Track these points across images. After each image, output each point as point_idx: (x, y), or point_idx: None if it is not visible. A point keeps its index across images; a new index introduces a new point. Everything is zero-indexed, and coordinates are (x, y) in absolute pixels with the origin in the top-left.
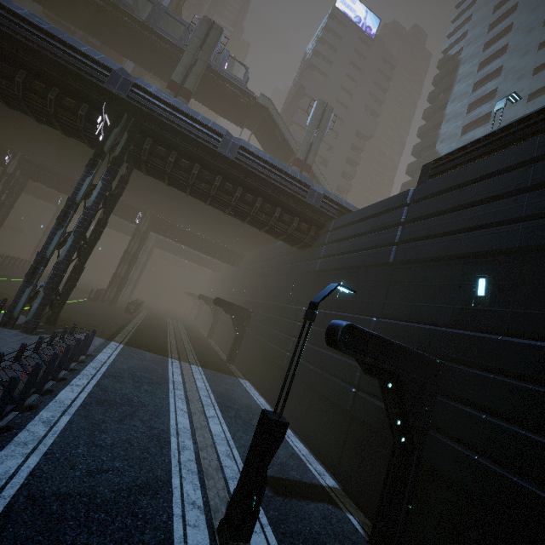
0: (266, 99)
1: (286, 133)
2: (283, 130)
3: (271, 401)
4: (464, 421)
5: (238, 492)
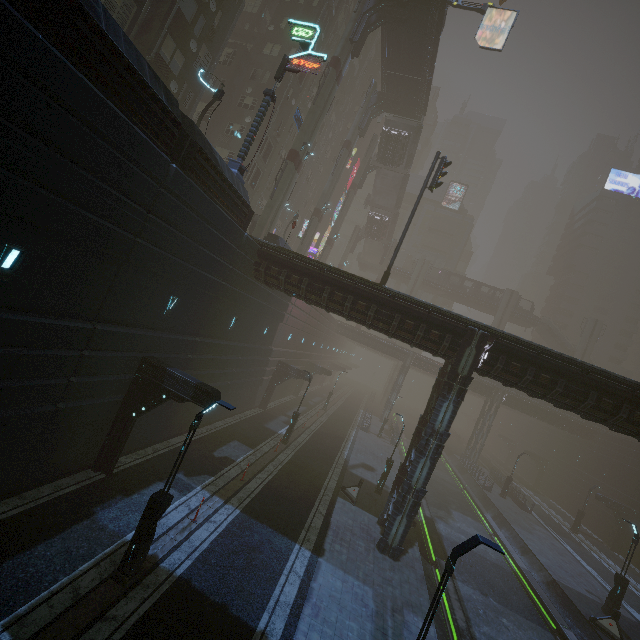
0: (547, 318)
1: (563, 338)
2: (561, 336)
3: (570, 512)
4: (638, 526)
5: (574, 523)
